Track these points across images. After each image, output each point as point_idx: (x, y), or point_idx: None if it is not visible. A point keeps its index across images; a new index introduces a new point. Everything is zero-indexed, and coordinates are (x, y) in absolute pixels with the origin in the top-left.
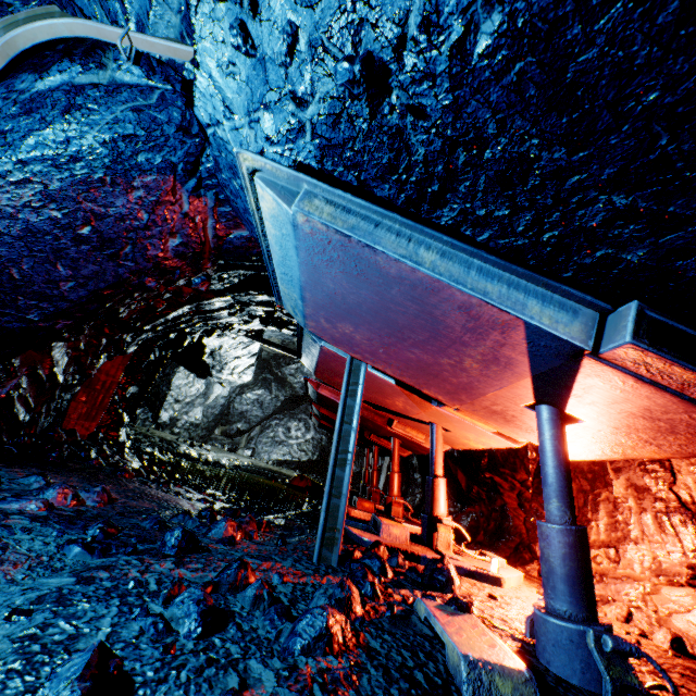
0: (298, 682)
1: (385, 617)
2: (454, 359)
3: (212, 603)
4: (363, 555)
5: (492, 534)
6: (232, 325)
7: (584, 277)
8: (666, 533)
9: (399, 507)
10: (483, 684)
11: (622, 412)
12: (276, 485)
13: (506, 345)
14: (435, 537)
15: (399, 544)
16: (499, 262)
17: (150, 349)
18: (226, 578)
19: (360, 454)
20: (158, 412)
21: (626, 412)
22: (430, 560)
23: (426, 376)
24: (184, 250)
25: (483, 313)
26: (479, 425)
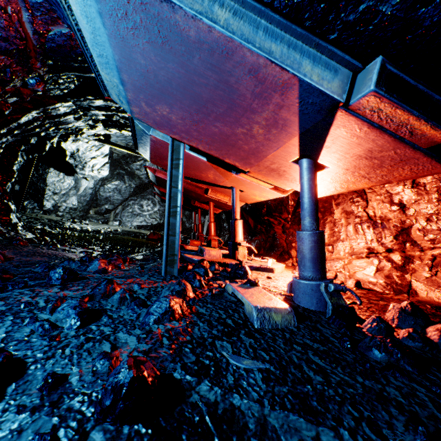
0: (152, 339)
1: (208, 296)
2: (246, 128)
3: (87, 306)
4: (194, 267)
5: (268, 249)
6: (81, 130)
7: (346, 38)
8: (358, 234)
9: (215, 241)
10: (265, 318)
11: (354, 156)
12: (138, 240)
13: (283, 107)
14: (237, 253)
15: (216, 259)
16: (282, 22)
17: (16, 152)
18: (98, 291)
19: (190, 216)
20: (42, 203)
21: (356, 156)
22: (234, 265)
23: (227, 147)
24: (6, 46)
25: (268, 75)
26: (262, 185)
